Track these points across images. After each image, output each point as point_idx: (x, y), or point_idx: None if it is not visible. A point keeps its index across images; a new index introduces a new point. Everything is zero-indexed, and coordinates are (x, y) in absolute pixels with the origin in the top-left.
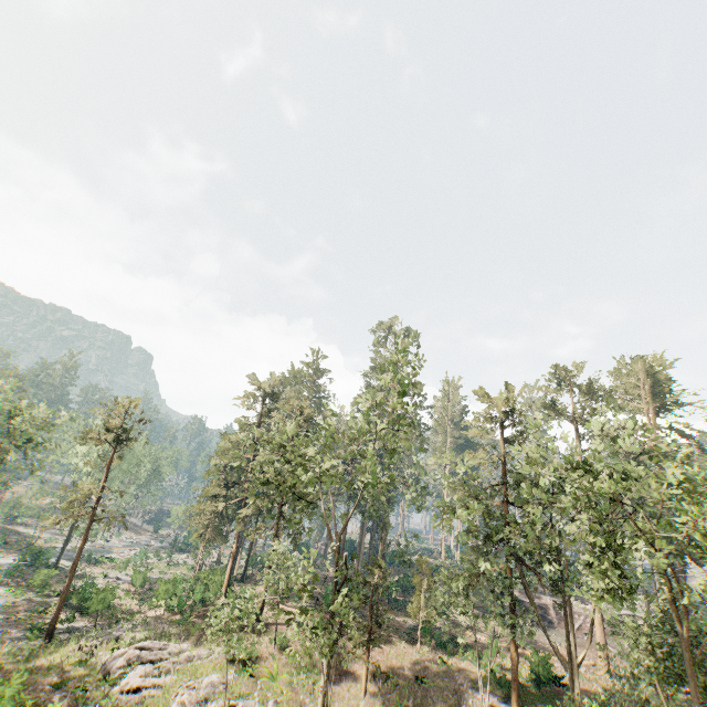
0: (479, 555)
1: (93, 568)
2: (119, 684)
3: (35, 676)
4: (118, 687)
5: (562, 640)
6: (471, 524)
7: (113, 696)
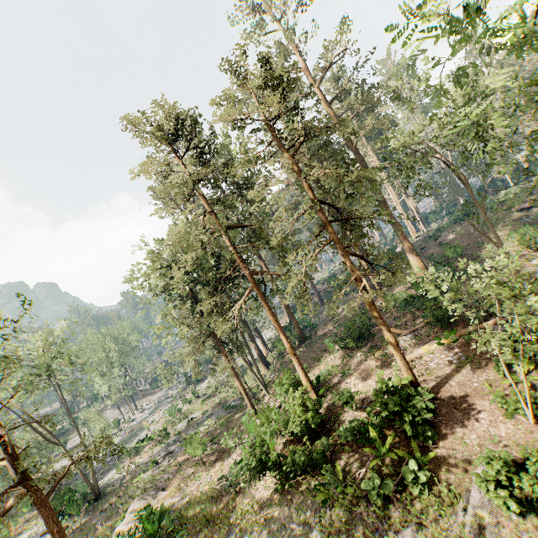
0: None
1: (137, 460)
2: None
3: None
4: None
5: None
6: None
7: None
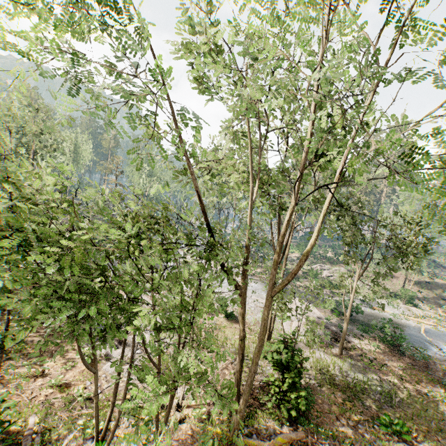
0: None
1: None
2: (323, 274)
3: (320, 270)
4: (324, 275)
5: None
6: None
7: (324, 277)
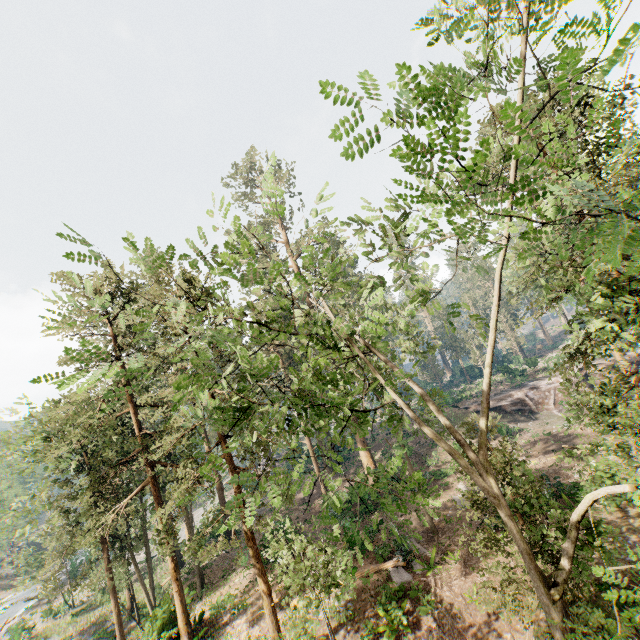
0: (571, 364)
1: None
2: None
3: None
4: None
5: (562, 420)
6: (581, 317)
7: None
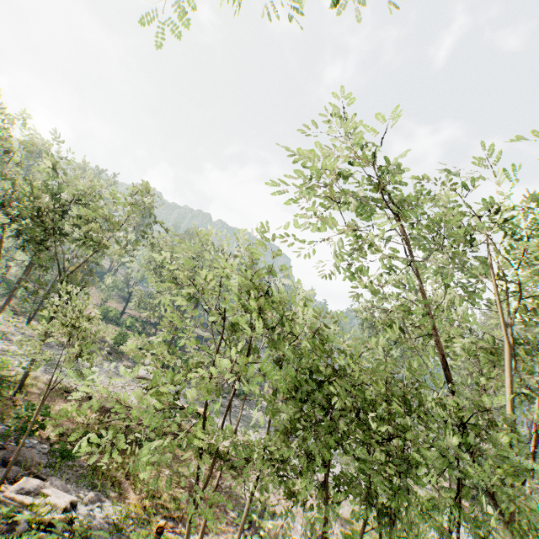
0: None
1: None
2: None
3: None
4: None
5: None
6: None
7: None
